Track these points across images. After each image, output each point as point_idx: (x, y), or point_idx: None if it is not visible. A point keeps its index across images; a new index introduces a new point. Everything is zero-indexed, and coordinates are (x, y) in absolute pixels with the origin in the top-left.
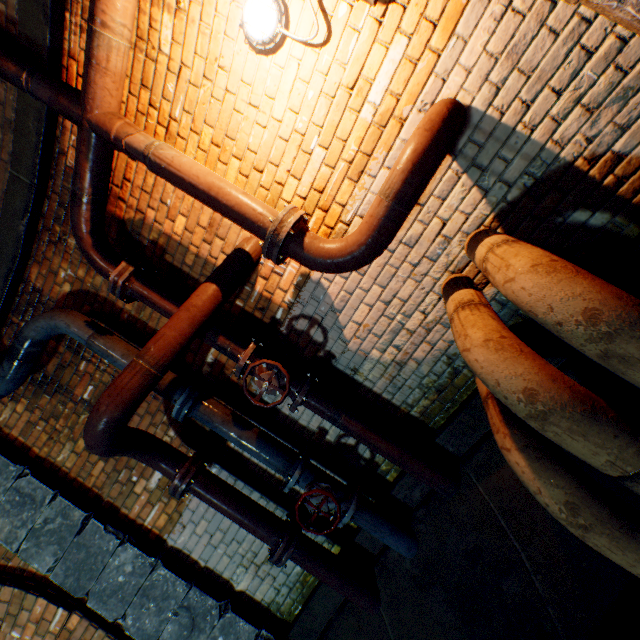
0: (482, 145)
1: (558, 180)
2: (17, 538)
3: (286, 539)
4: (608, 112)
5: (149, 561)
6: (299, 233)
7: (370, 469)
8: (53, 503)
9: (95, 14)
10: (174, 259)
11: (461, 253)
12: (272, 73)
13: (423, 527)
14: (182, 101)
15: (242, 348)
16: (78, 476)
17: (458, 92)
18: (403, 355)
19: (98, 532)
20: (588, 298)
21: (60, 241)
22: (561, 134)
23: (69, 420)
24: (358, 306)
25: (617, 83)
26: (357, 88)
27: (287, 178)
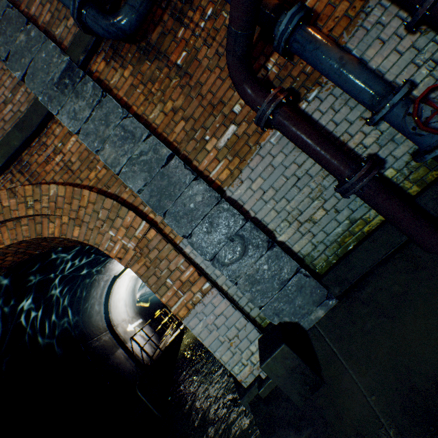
0: None
1: None
2: (119, 164)
3: (369, 164)
4: None
5: (215, 196)
6: None
7: None
8: (147, 141)
9: None
10: None
11: None
12: None
13: None
14: None
15: None
16: (163, 132)
17: None
18: None
19: (178, 167)
20: None
21: None
22: None
23: (162, 84)
24: None
25: None
26: None
27: None
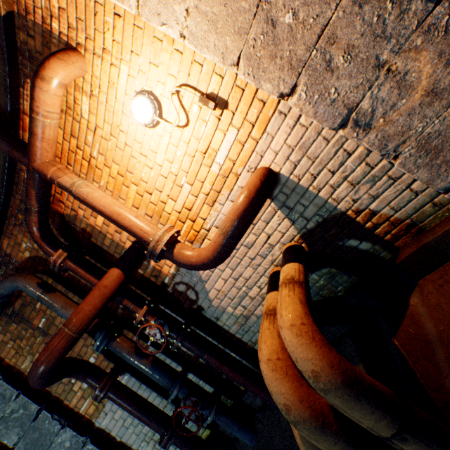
0: (289, 195)
1: (337, 220)
2: None
3: (169, 432)
4: (364, 187)
5: (81, 439)
6: (171, 245)
7: (229, 381)
8: (17, 399)
9: (33, 108)
10: (97, 241)
11: (281, 255)
12: (154, 138)
13: (261, 426)
14: (98, 147)
15: (139, 307)
16: None
17: (271, 163)
18: (248, 311)
19: (47, 419)
20: (315, 363)
21: (22, 224)
22: (337, 195)
23: (29, 341)
24: (217, 279)
25: (368, 172)
26: (208, 153)
27: (167, 199)
